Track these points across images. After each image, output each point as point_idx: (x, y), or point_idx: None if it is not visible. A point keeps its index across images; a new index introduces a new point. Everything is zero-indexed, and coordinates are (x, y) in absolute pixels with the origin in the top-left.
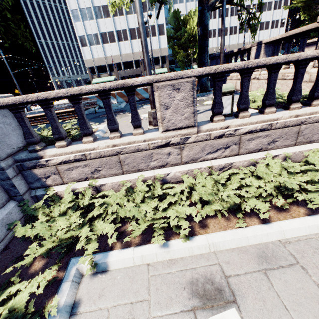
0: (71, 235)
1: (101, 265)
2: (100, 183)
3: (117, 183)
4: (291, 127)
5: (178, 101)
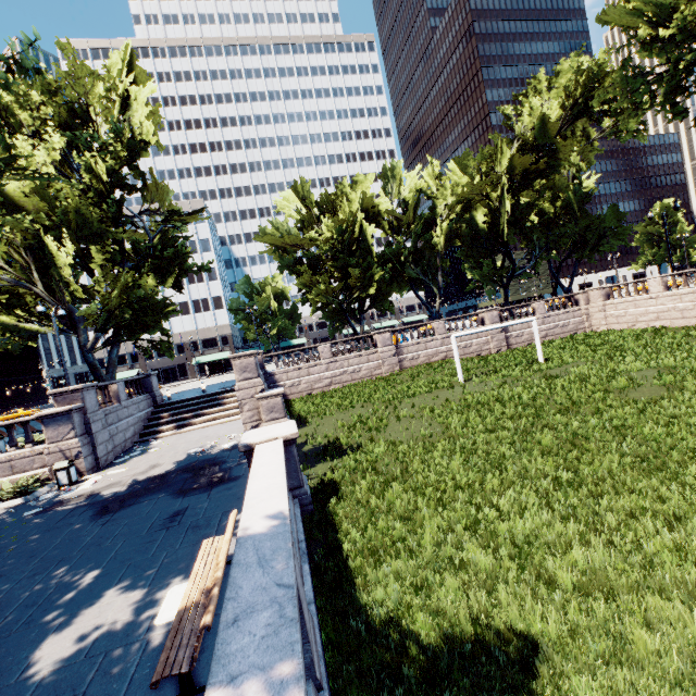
0: None
1: None
2: None
3: None
4: (5, 463)
5: None
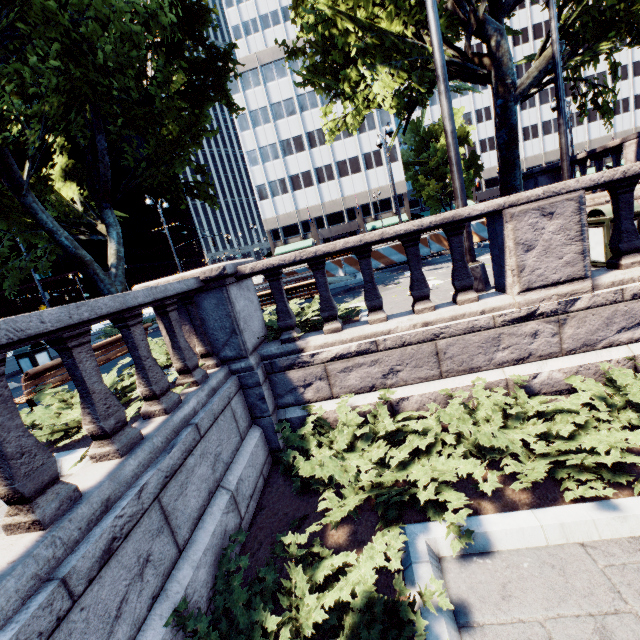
0: (395, 478)
1: (474, 539)
2: (399, 396)
3: (432, 396)
4: None
5: (550, 235)
